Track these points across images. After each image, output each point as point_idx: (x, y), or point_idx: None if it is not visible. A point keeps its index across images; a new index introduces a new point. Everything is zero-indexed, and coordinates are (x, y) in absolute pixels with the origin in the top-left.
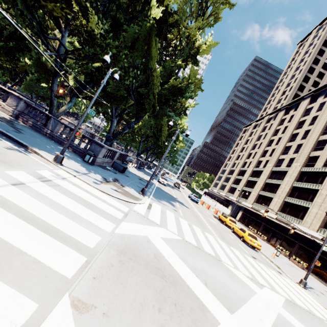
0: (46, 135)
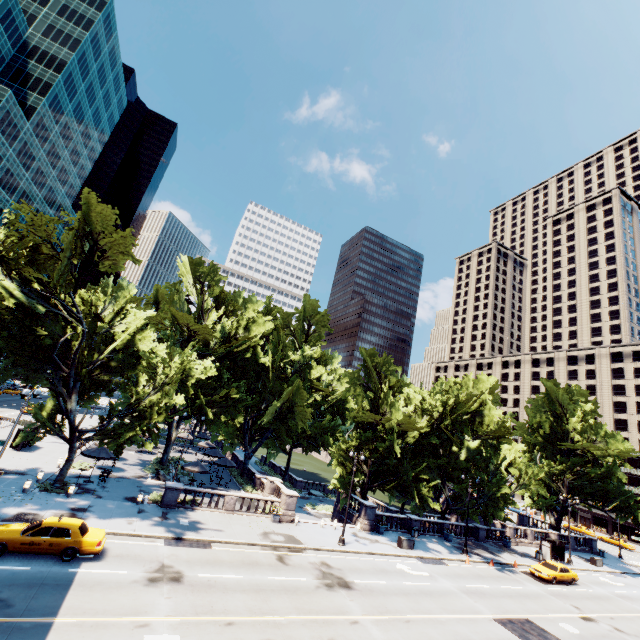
0: (573, 551)
